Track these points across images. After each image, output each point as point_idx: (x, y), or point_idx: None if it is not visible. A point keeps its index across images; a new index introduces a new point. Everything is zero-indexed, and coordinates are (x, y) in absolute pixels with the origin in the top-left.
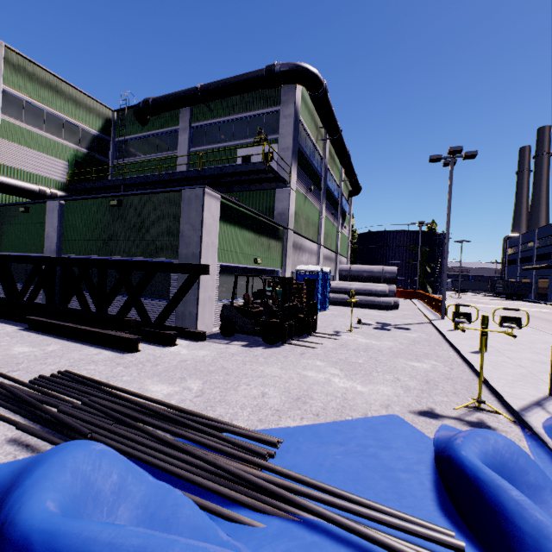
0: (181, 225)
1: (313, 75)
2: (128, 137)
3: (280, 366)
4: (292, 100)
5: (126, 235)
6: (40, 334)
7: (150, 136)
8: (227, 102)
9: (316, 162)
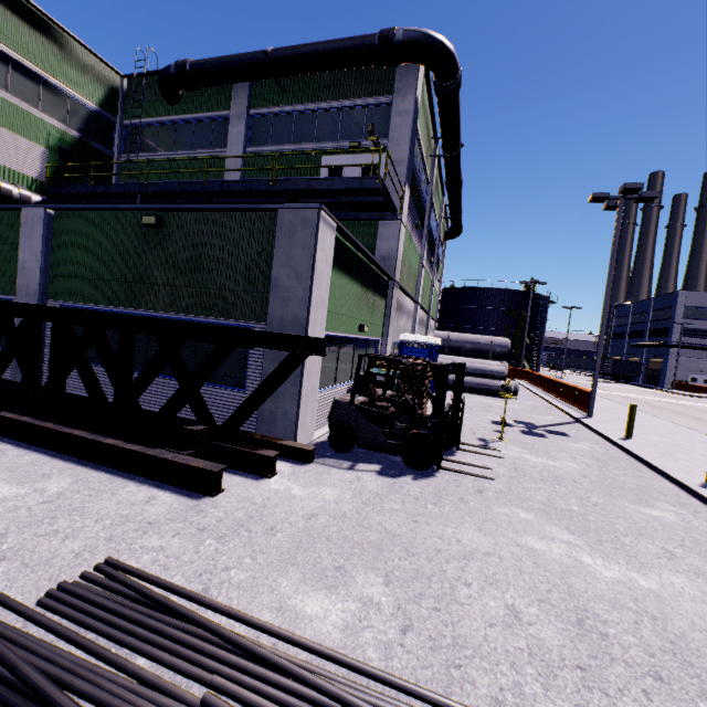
0: (274, 268)
1: (449, 54)
2: (145, 120)
3: (474, 524)
4: (412, 89)
5: (168, 277)
6: (22, 447)
7: (182, 122)
8: (308, 81)
9: (423, 187)
